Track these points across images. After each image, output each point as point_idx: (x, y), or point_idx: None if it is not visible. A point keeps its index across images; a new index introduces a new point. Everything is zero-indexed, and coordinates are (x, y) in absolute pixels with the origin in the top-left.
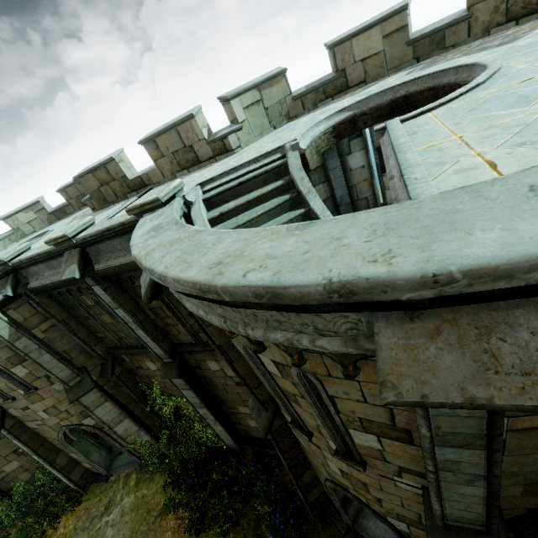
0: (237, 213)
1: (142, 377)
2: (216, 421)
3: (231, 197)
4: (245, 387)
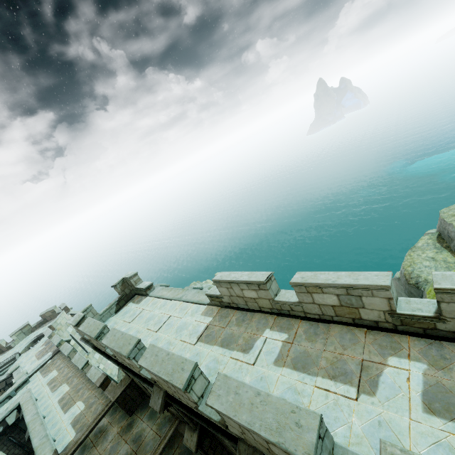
0: (5, 369)
1: None
2: None
3: (4, 365)
4: None
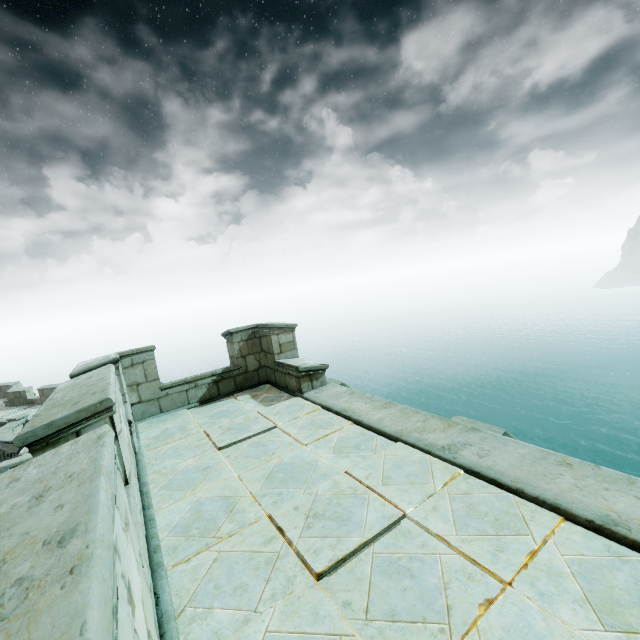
0: None
1: None
2: None
3: None
4: None
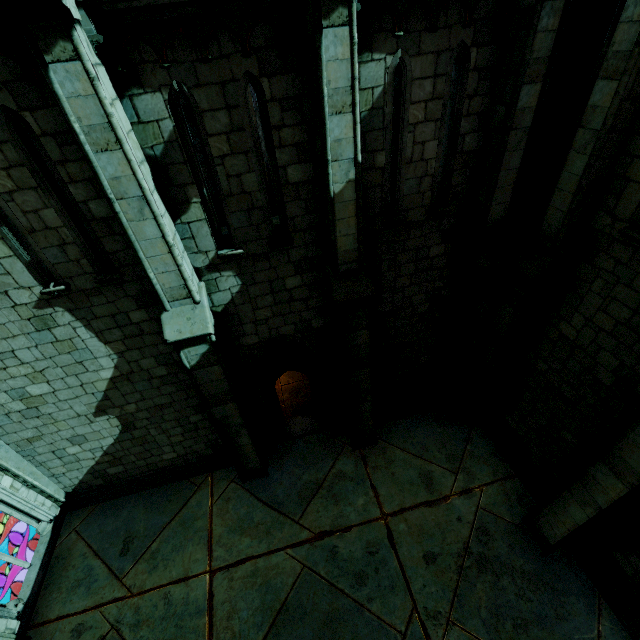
0: None
1: None
2: None
3: None
4: None
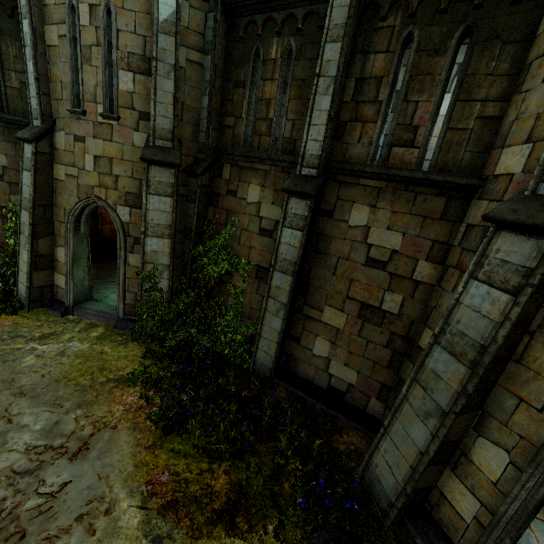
0: None
1: (220, 210)
2: (284, 307)
3: None
4: (376, 271)
